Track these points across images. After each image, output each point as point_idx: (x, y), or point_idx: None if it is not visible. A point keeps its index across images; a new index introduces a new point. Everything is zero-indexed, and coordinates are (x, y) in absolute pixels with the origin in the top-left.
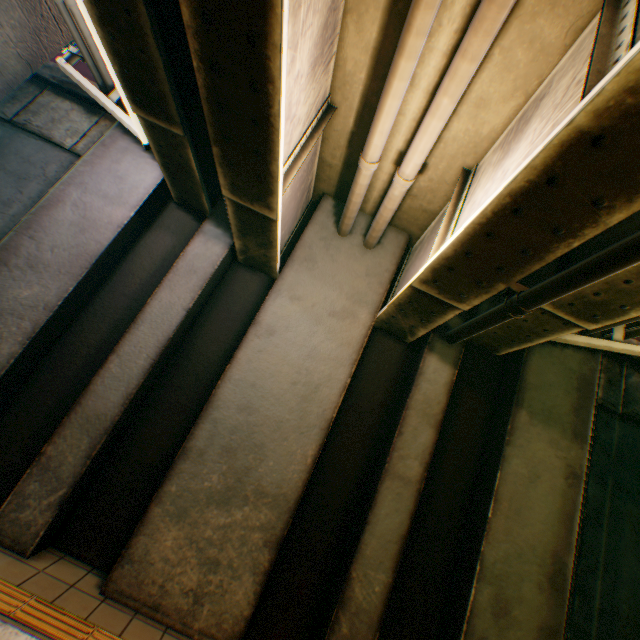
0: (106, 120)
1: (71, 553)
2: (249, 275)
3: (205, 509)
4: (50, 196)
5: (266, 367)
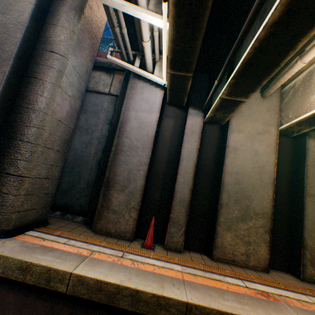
0: (116, 74)
1: (188, 249)
2: (210, 126)
3: (236, 224)
4: (123, 118)
5: (238, 164)
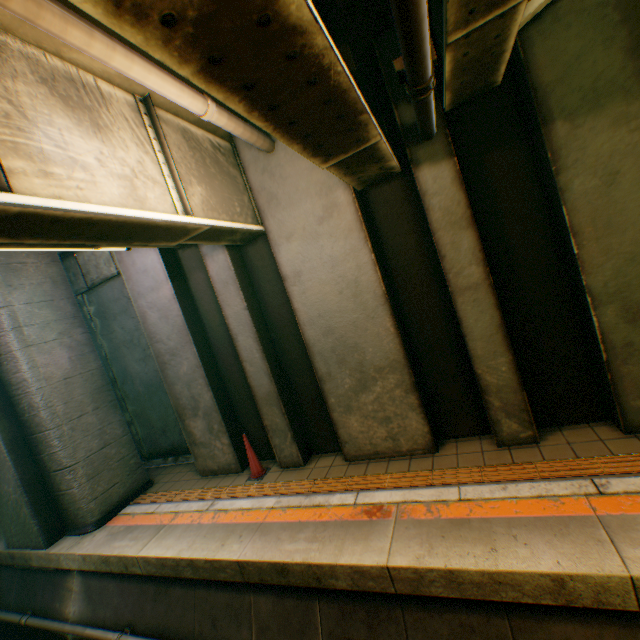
0: None
1: (323, 452)
2: (255, 248)
3: (357, 399)
4: (139, 315)
5: (316, 299)
